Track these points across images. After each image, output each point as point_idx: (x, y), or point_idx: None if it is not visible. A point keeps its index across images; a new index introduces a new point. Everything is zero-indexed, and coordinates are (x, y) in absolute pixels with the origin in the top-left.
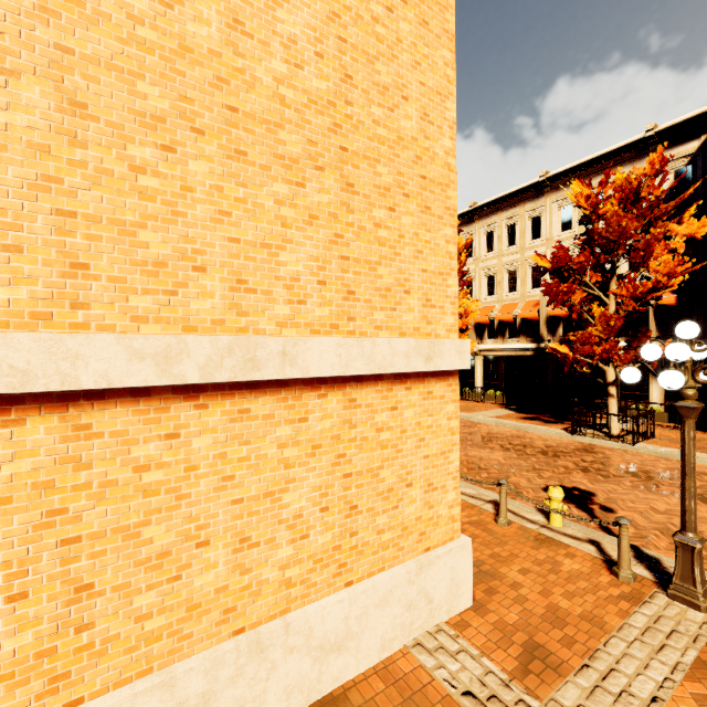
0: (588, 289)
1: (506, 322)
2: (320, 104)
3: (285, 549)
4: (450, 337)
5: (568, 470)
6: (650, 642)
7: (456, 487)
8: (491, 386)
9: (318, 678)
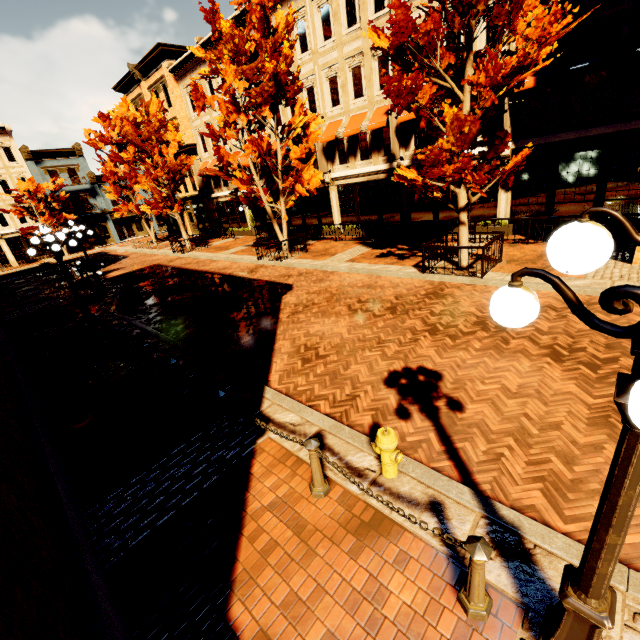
0: (439, 81)
1: (356, 140)
2: None
3: None
4: None
5: (415, 334)
6: None
7: None
8: (348, 219)
9: None
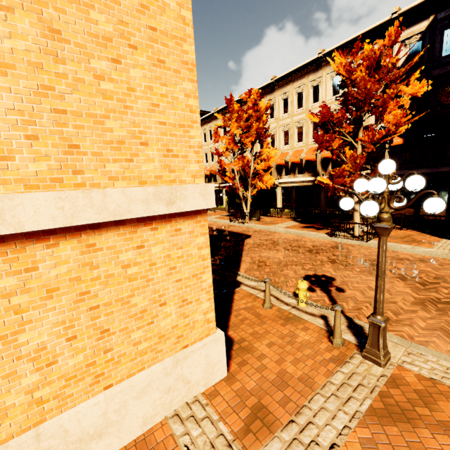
0: (344, 138)
1: (296, 163)
2: None
3: (30, 377)
4: (196, 182)
5: (322, 262)
6: (341, 396)
7: (210, 298)
8: (286, 206)
9: None
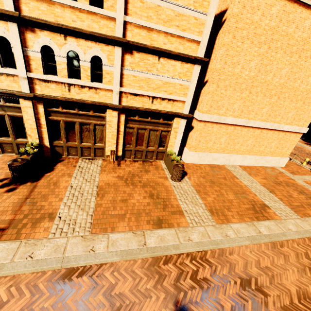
0: None
1: None
2: (307, 90)
3: (268, 149)
4: (305, 127)
5: None
6: None
7: (291, 150)
8: None
9: (264, 164)
